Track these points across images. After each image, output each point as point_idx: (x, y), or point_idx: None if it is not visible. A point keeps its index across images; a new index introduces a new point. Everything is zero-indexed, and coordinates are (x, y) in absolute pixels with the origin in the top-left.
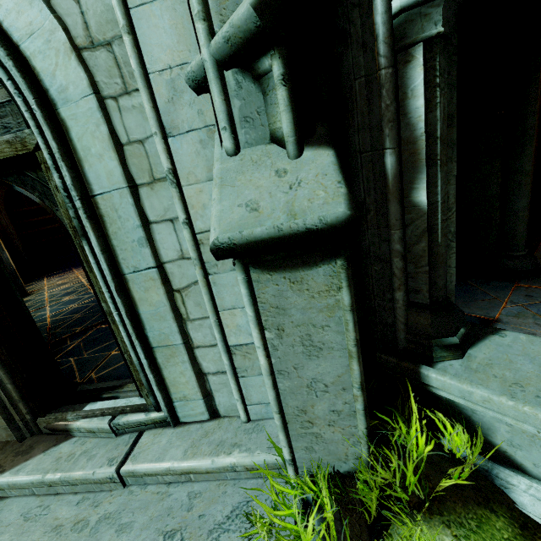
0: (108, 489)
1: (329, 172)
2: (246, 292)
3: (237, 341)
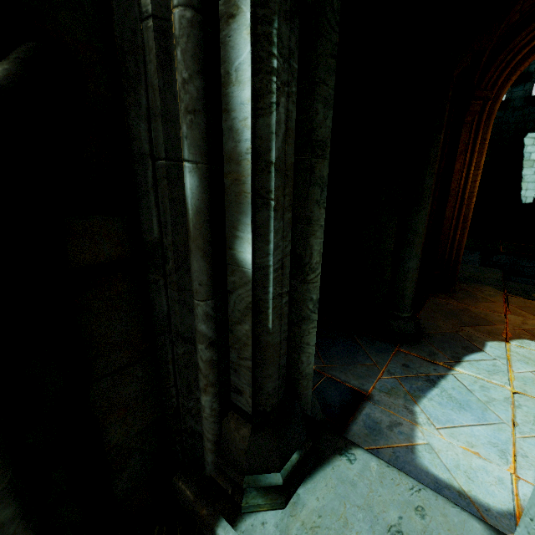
0: None
1: None
2: None
3: None
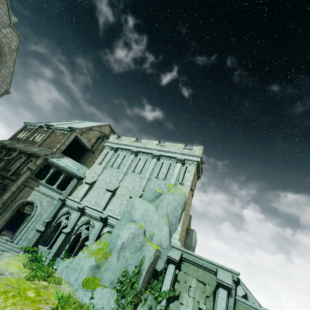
0: (3, 243)
1: (44, 229)
2: (35, 232)
3: (28, 237)
